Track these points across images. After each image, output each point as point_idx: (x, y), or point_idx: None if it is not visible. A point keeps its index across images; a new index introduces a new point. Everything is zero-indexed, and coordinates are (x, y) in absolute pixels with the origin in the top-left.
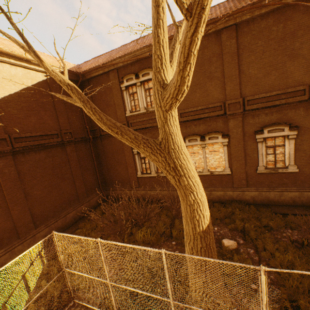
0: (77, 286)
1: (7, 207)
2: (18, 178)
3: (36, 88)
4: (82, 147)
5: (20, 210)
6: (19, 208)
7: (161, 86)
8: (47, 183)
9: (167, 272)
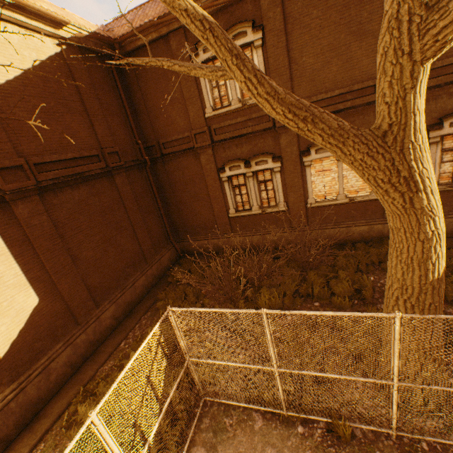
0: (199, 378)
1: (49, 280)
2: (56, 234)
3: (47, 69)
4: (136, 177)
5: (71, 284)
6: (68, 280)
7: (421, 5)
8: (98, 238)
9: (398, 345)
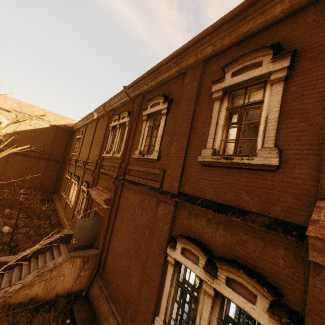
0: None
1: None
2: (5, 163)
3: (40, 129)
4: (53, 164)
5: None
6: None
7: None
8: (18, 172)
9: None
